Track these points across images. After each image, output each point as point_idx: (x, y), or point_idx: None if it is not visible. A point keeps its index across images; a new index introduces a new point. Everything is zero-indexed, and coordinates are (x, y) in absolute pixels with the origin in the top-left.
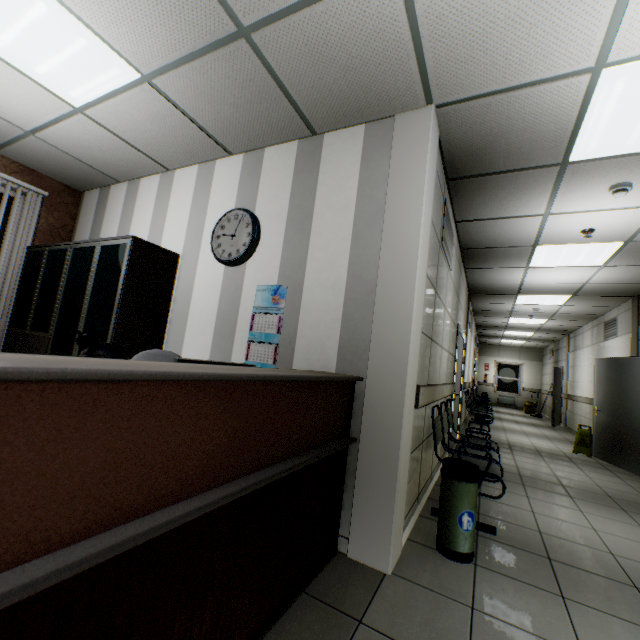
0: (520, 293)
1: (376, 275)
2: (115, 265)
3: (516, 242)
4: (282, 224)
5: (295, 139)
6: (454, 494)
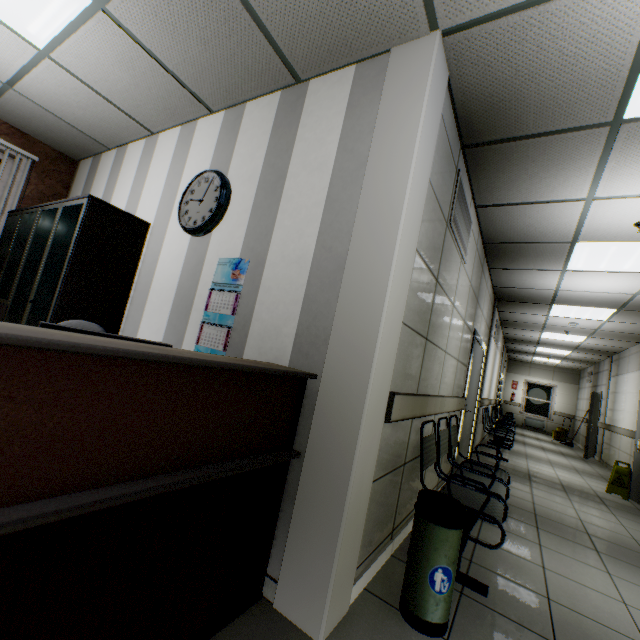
0: (555, 303)
1: (348, 247)
2: (71, 227)
3: (550, 236)
4: (253, 187)
5: (278, 89)
6: (427, 541)
